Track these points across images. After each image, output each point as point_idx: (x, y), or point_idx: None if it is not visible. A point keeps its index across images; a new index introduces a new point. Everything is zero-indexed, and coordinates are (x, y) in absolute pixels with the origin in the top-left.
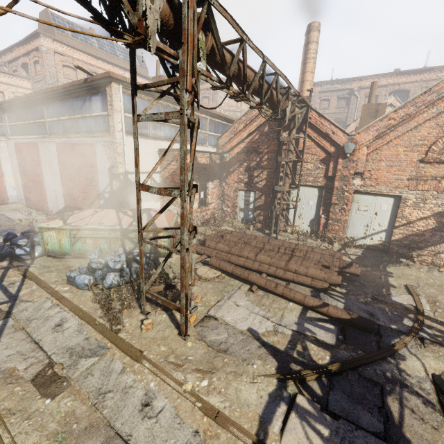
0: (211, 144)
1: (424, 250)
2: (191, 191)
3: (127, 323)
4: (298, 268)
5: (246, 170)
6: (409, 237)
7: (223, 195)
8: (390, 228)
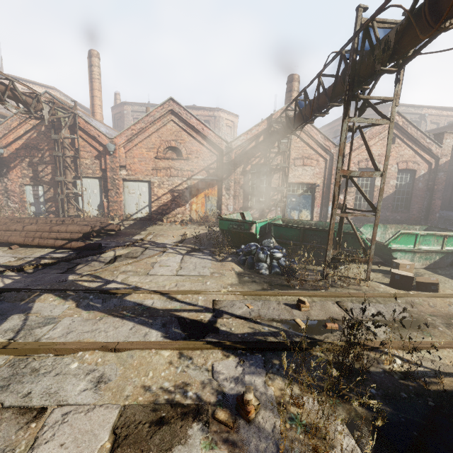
0: None
1: (170, 214)
2: None
3: None
4: (60, 228)
5: (29, 165)
6: (161, 207)
7: (6, 192)
8: (150, 203)
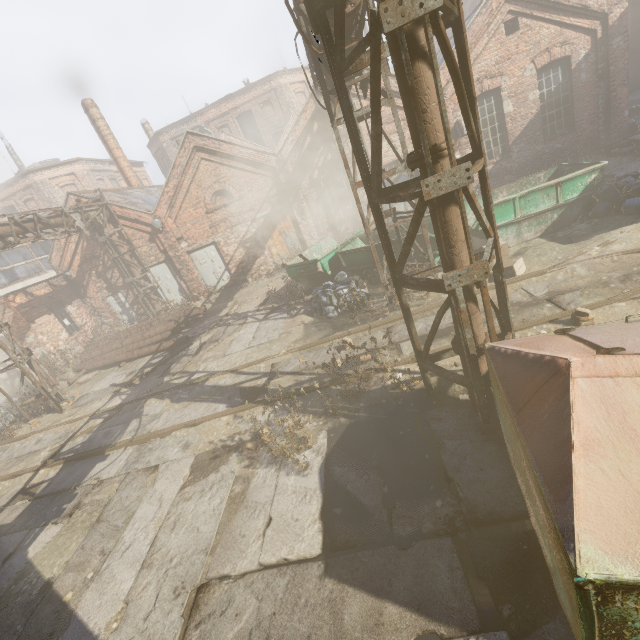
0: (51, 268)
1: (252, 270)
2: (1, 329)
3: (20, 432)
4: (150, 333)
5: (99, 277)
6: (239, 266)
7: (95, 311)
8: (227, 266)
